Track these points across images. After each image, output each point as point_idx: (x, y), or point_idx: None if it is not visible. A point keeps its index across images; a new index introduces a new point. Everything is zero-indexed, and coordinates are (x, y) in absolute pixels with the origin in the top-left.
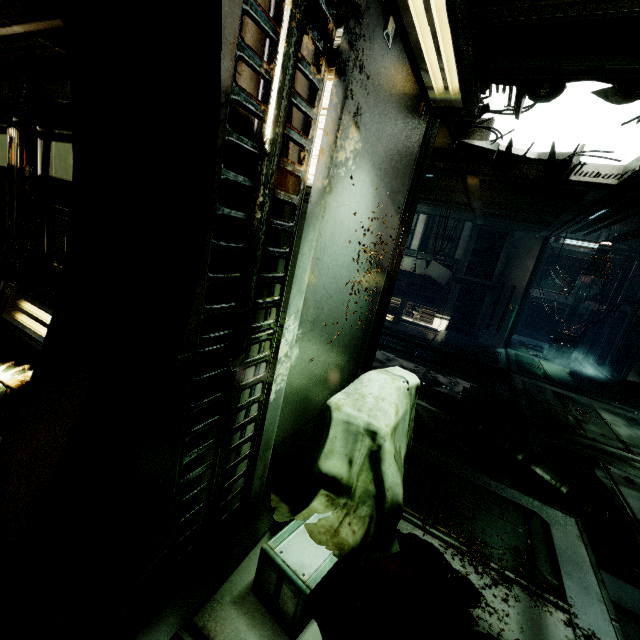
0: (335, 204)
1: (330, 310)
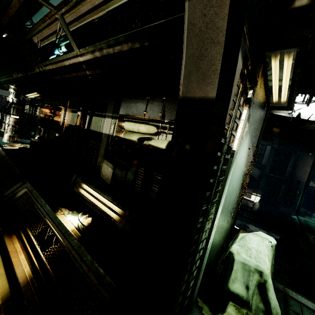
0: (237, 154)
1: (228, 200)
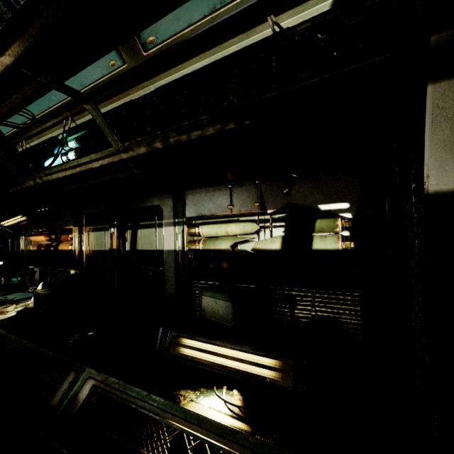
0: None
1: None
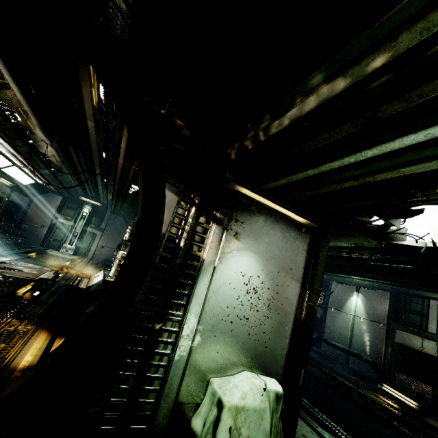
0: (225, 268)
1: (229, 324)
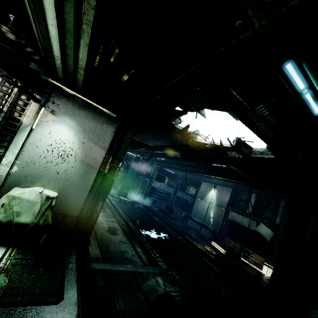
0: (42, 131)
1: (42, 164)
